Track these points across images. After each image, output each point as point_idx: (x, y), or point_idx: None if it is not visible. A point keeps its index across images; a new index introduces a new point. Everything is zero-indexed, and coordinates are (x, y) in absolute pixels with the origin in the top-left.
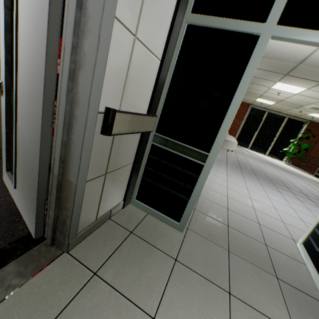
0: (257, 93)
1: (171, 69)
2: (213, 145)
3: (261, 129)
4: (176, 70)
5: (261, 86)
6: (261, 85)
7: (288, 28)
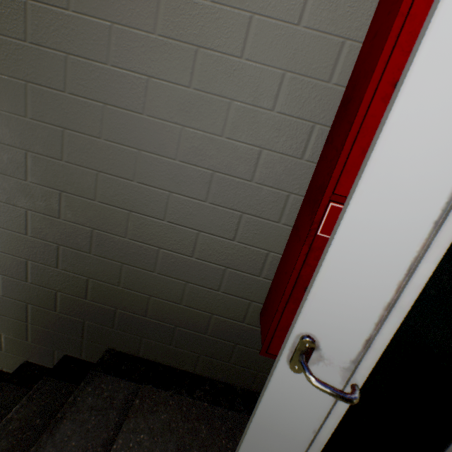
0: None
1: None
2: None
3: None
4: None
5: None
6: None
7: None
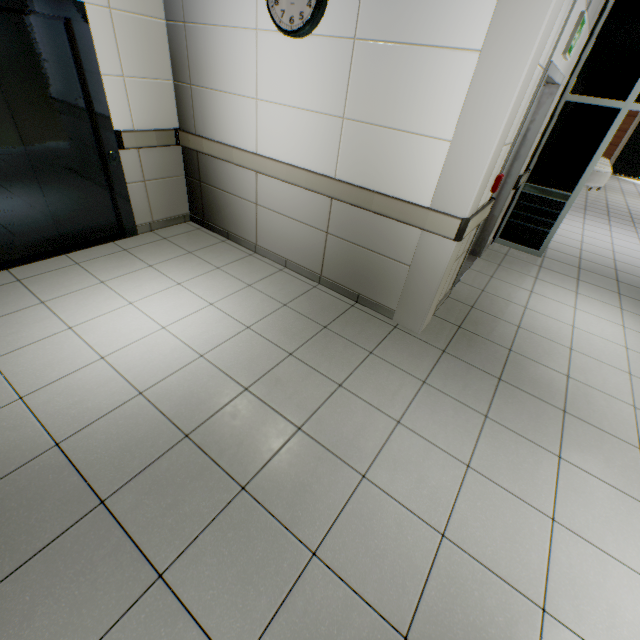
0: None
1: (547, 134)
2: (575, 188)
3: None
4: (551, 134)
5: None
6: None
7: None
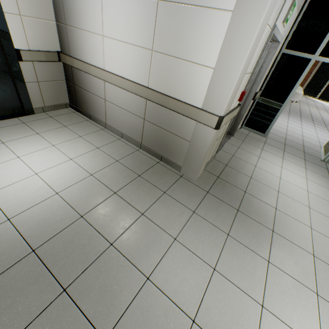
0: None
1: (272, 70)
2: (285, 101)
3: None
4: (274, 70)
5: None
6: None
7: (322, 58)
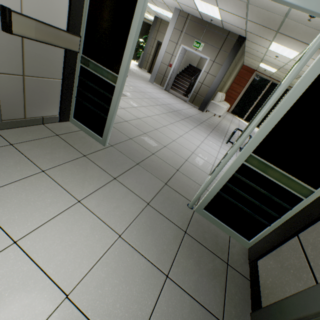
0: (259, 56)
1: None
2: (120, 68)
3: (260, 100)
4: None
5: (259, 47)
6: (259, 45)
7: None
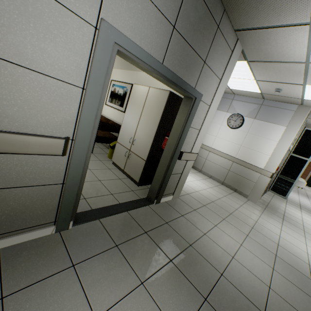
0: None
1: (286, 162)
2: (296, 179)
3: None
4: (287, 162)
5: None
6: None
7: None
